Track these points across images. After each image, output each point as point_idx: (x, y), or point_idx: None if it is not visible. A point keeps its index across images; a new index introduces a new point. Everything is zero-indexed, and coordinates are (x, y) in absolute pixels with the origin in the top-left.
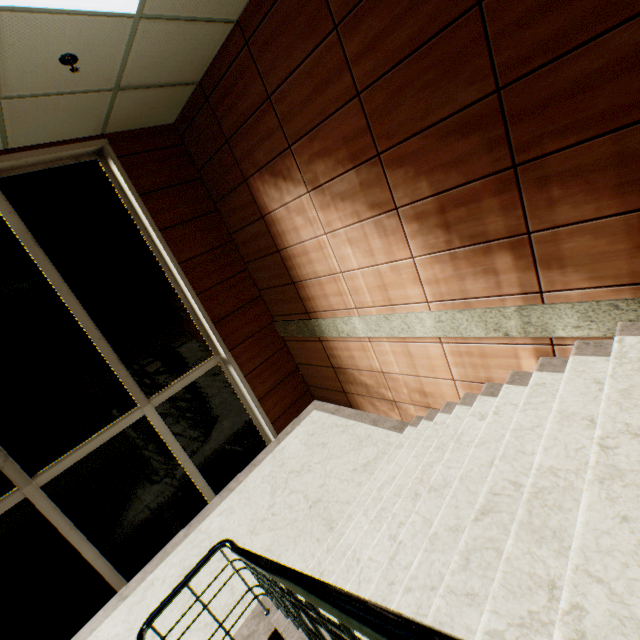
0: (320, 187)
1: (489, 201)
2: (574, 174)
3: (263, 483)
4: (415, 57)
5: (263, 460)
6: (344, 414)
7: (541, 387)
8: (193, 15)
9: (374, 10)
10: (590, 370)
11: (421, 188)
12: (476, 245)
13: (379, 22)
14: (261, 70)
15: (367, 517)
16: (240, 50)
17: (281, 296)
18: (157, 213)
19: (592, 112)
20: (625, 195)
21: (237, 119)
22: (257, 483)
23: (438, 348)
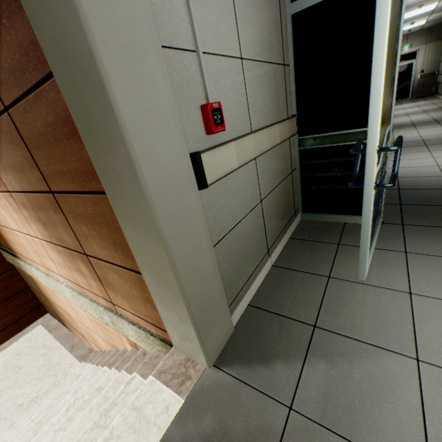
0: None
1: (54, 215)
2: (87, 219)
3: None
4: None
5: None
6: (58, 334)
7: (98, 394)
8: None
9: None
10: None
11: (13, 181)
12: (65, 247)
13: None
14: None
15: None
16: None
17: None
18: None
19: (71, 166)
20: (122, 253)
21: None
22: None
23: (85, 312)
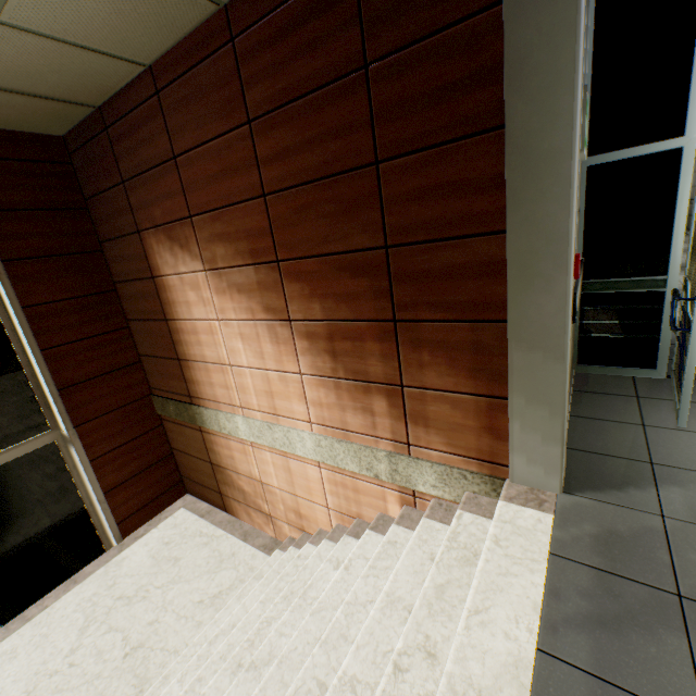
0: (218, 270)
1: (372, 344)
2: (441, 346)
3: (76, 612)
4: (320, 185)
5: (90, 575)
6: (215, 519)
7: (392, 546)
8: (83, 43)
9: (287, 124)
10: (432, 541)
11: (314, 309)
12: (358, 381)
13: (291, 137)
14: (170, 126)
15: (182, 685)
16: (150, 96)
17: (164, 369)
18: (5, 238)
19: (457, 298)
20: (477, 379)
21: (138, 164)
22: (68, 611)
23: (317, 471)
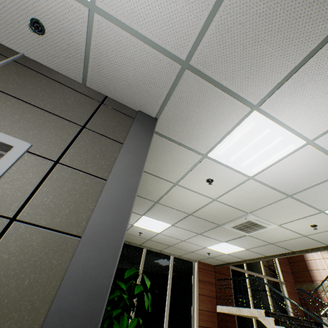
0: None
1: None
2: None
3: None
4: None
5: None
6: None
7: None
8: None
9: None
10: None
11: None
12: None
13: None
14: None
15: None
16: None
17: (301, 274)
18: None
19: None
20: None
21: None
22: None
23: None
